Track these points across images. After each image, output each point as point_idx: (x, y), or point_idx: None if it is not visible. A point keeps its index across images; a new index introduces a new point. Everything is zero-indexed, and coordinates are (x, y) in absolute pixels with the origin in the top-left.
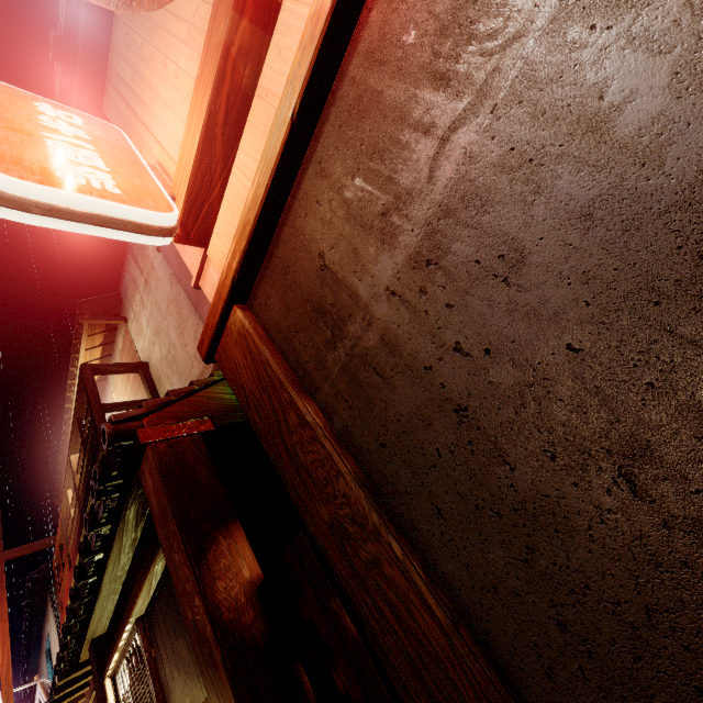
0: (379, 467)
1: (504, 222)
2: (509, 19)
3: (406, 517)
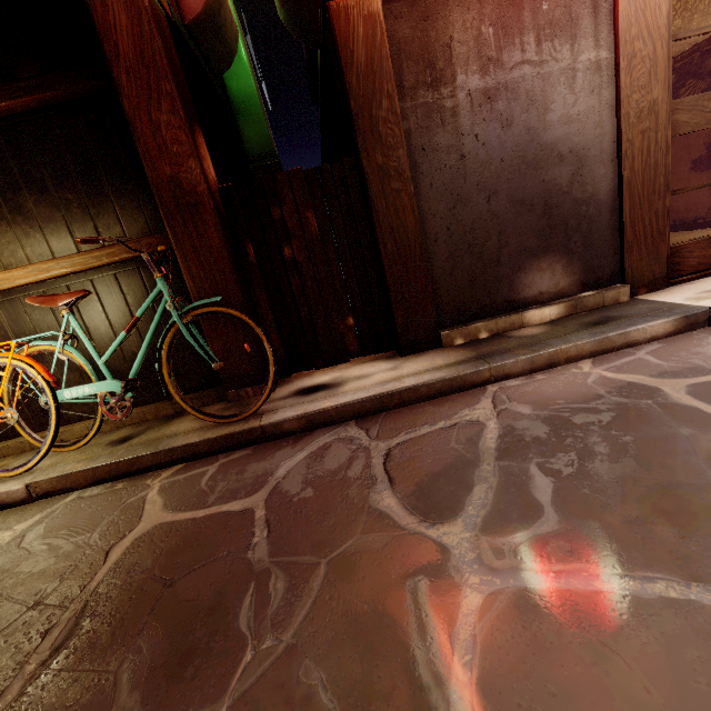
0: (416, 157)
1: (515, 111)
2: (560, 52)
3: (416, 182)
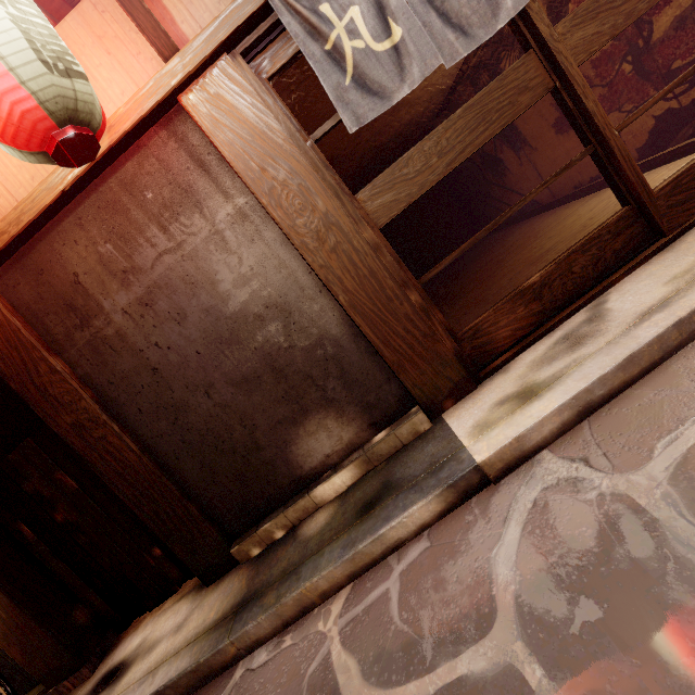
0: (109, 394)
1: (181, 301)
2: (192, 225)
3: (123, 415)
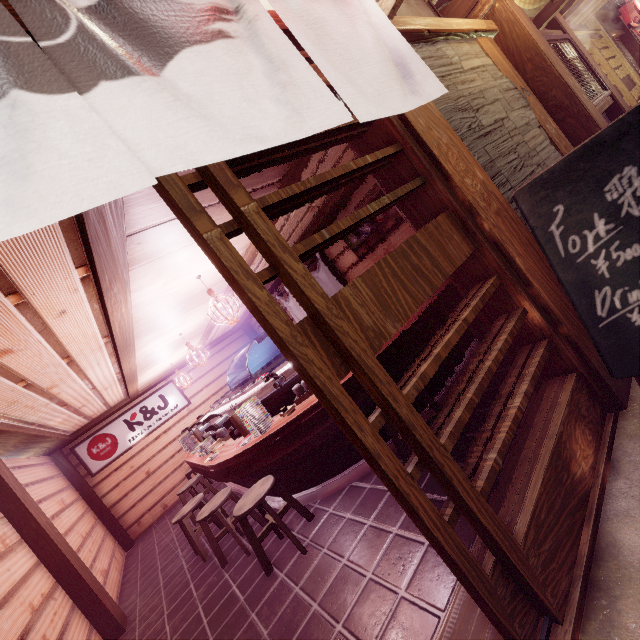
0: None
1: None
2: None
3: None
